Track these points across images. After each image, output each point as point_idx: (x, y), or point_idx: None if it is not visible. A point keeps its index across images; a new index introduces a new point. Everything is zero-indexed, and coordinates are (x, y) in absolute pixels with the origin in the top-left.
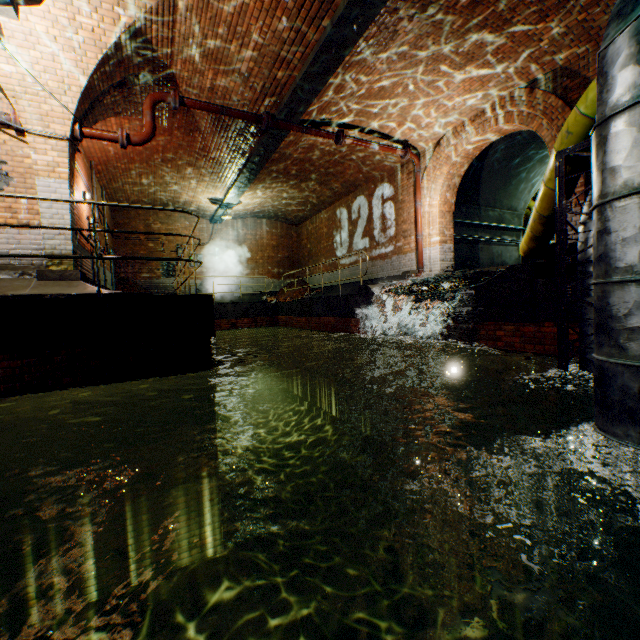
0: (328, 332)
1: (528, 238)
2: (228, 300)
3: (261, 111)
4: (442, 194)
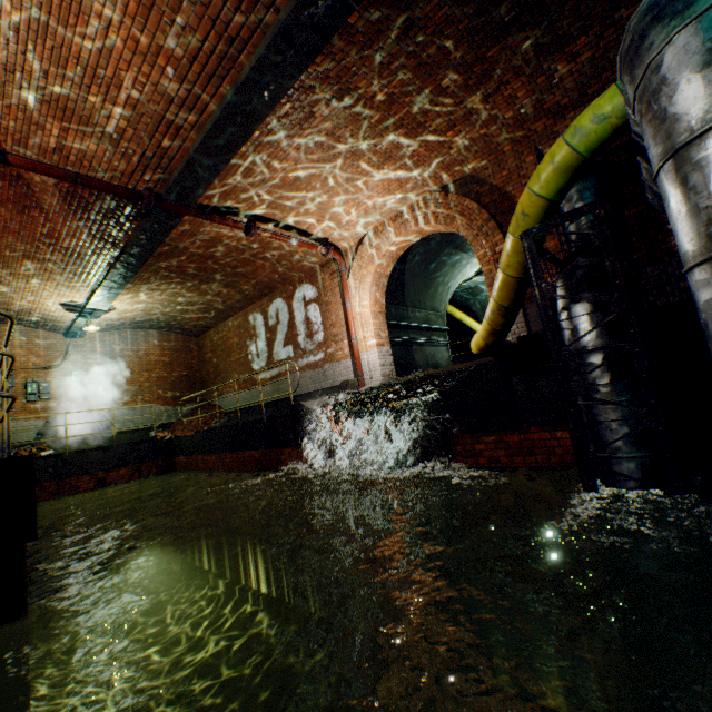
0: (252, 472)
1: (487, 332)
2: (93, 444)
3: (141, 187)
4: (372, 293)
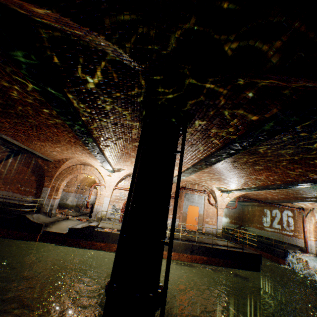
0: (268, 259)
1: None
2: None
3: (258, 199)
4: (314, 224)
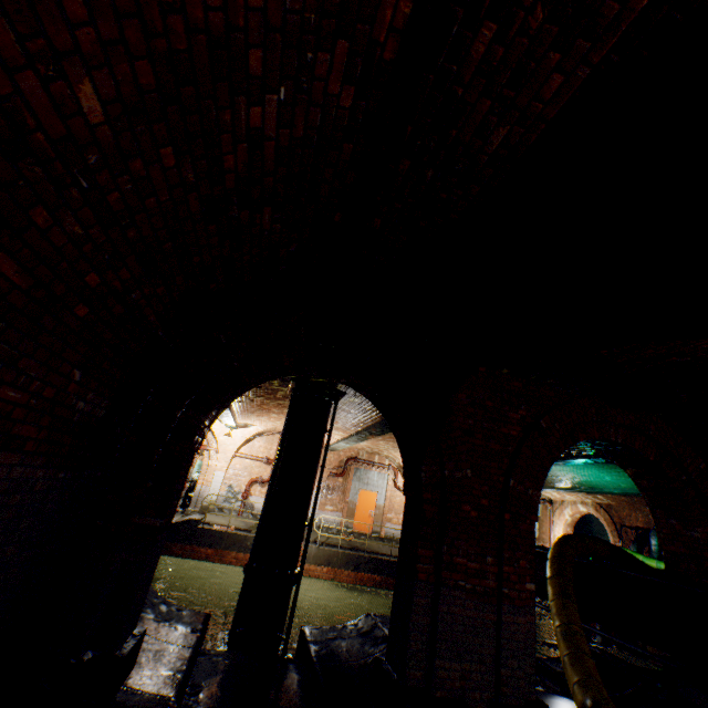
0: None
1: None
2: None
3: None
4: (564, 528)
